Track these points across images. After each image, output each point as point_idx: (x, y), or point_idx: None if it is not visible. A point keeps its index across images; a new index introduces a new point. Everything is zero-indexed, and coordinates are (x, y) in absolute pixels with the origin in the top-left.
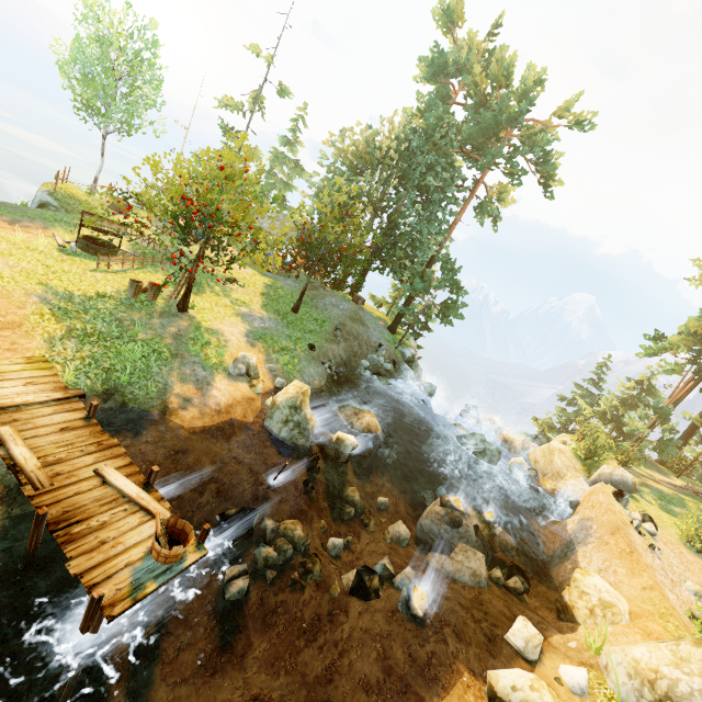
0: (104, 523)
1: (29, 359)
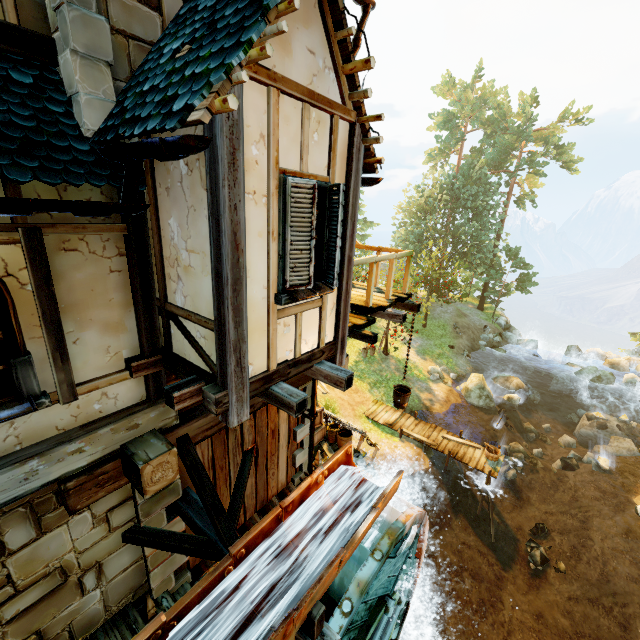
0: (464, 452)
1: (373, 402)
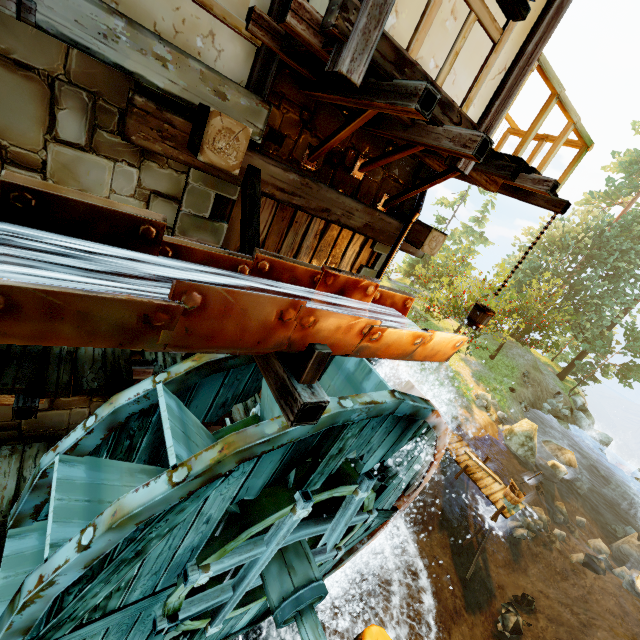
0: (481, 477)
1: None
